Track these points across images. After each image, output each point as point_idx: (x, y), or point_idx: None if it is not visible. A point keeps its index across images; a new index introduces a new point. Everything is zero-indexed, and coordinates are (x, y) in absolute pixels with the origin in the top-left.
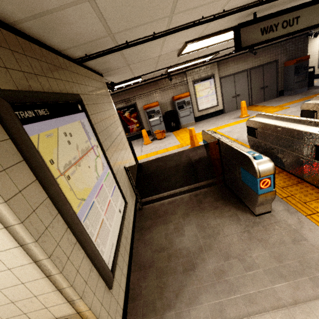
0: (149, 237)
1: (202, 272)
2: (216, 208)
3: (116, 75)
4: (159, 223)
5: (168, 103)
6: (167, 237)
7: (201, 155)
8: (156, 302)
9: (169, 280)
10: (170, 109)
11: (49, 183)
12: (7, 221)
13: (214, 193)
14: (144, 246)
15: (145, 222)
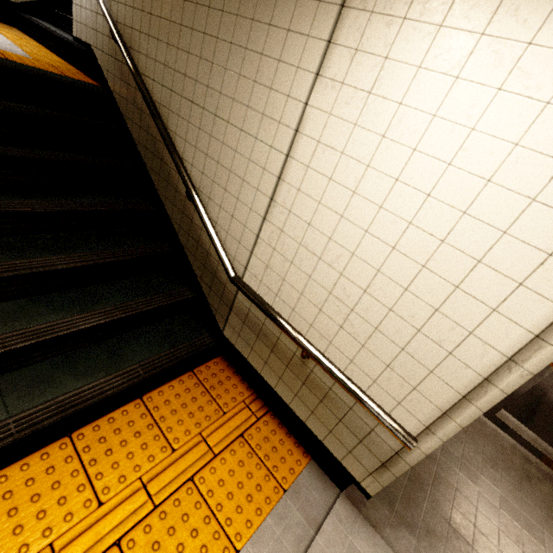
0: None
1: None
2: None
3: None
4: None
5: None
6: (446, 454)
7: None
8: (397, 501)
9: (425, 504)
10: None
11: None
12: None
13: None
14: None
15: None
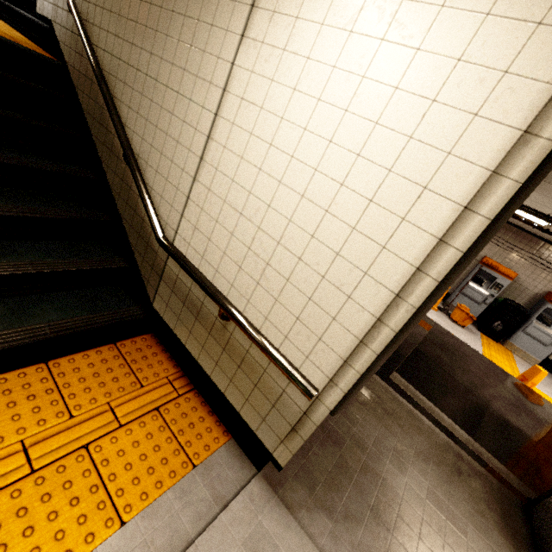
0: (355, 412)
1: (397, 548)
2: (481, 514)
3: (539, 192)
4: (379, 416)
5: (529, 292)
6: (378, 445)
7: (510, 418)
8: (318, 485)
9: (348, 490)
10: (519, 303)
11: (464, 266)
12: (430, 267)
13: (492, 492)
14: (342, 414)
15: (362, 391)
